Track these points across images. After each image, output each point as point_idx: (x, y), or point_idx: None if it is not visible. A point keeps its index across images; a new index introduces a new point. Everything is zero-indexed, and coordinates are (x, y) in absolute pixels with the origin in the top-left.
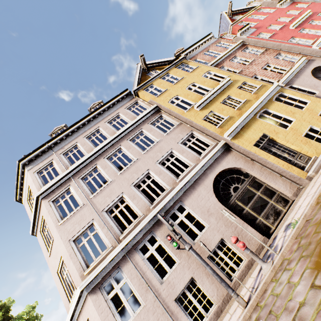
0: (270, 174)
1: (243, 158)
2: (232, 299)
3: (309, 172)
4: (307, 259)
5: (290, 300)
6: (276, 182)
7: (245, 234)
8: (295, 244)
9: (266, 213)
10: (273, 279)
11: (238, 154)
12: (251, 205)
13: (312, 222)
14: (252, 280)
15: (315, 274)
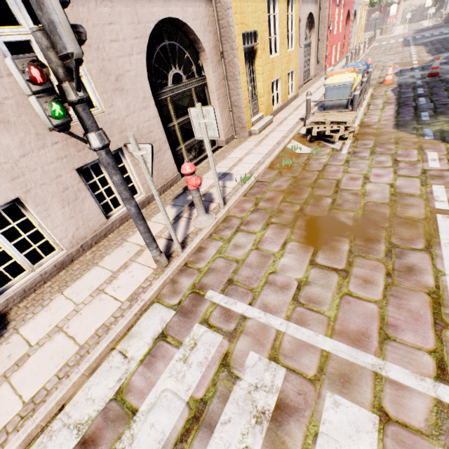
0: (224, 98)
1: (215, 37)
2: (104, 245)
3: (256, 128)
4: (286, 229)
5: (274, 273)
6: (223, 114)
7: (160, 159)
8: (247, 203)
9: (192, 144)
10: (214, 237)
11: (215, 21)
12: (182, 122)
13: (273, 187)
14: (159, 227)
15: (313, 251)
